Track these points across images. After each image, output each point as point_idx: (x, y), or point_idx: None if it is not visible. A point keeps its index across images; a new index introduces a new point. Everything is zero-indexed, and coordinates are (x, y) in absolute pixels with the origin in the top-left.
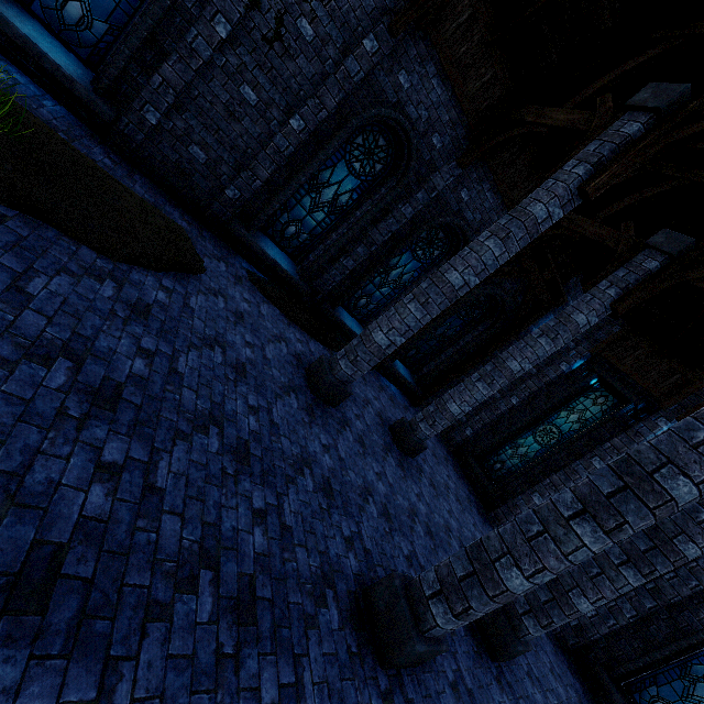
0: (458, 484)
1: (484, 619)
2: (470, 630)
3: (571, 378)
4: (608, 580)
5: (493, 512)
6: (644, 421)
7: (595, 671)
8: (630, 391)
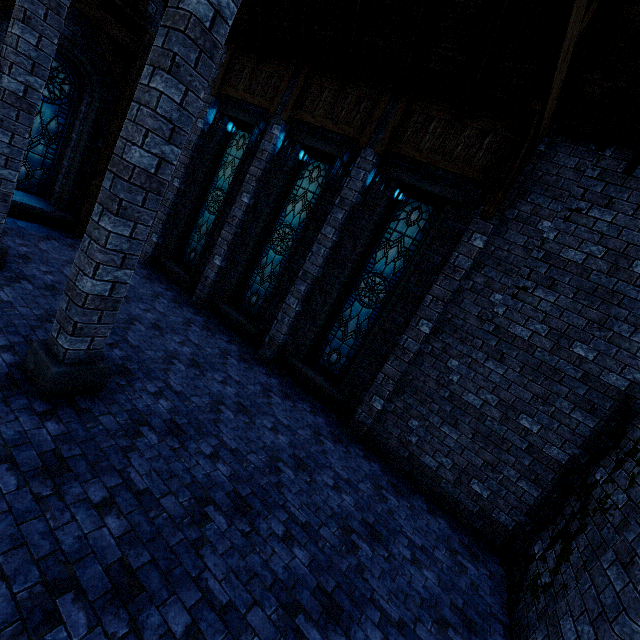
0: (140, 286)
1: (30, 368)
2: None
3: (212, 134)
4: (95, 242)
5: (194, 295)
6: (264, 138)
7: (289, 363)
8: (251, 116)
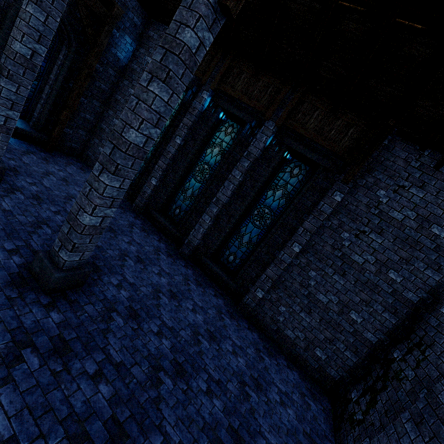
0: None
1: (36, 271)
2: (15, 285)
3: None
4: (95, 191)
5: (134, 203)
6: (196, 99)
7: (200, 259)
8: None
